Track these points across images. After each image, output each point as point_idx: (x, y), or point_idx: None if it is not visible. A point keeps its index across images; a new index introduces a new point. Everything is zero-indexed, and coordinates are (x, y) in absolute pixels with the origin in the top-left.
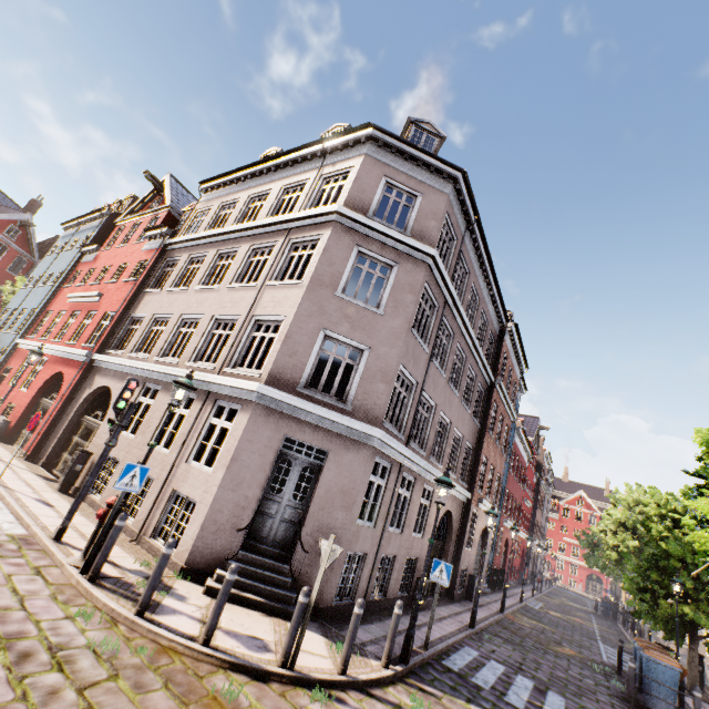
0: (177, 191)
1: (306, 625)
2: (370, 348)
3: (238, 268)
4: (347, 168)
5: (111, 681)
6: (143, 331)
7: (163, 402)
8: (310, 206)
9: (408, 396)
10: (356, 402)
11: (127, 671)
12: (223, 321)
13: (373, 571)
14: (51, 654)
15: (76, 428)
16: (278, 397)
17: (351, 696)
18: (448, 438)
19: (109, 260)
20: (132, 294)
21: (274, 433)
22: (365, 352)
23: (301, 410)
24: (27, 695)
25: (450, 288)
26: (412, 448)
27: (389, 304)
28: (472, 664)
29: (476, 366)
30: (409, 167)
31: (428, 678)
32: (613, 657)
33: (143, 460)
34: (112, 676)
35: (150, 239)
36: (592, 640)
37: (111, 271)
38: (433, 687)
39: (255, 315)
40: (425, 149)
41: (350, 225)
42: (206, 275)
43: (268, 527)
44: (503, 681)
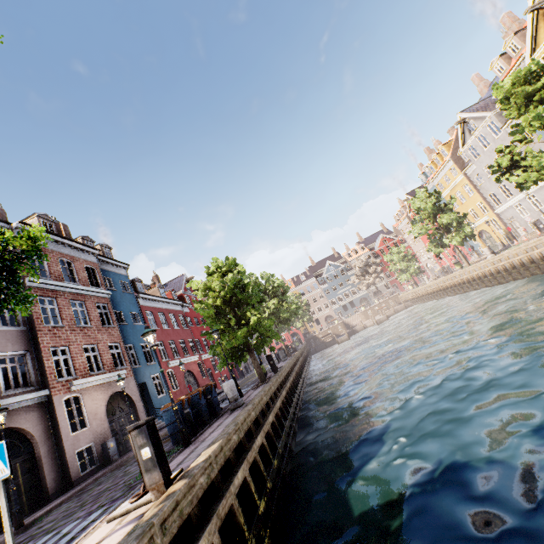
0: None
1: None
2: None
3: None
4: None
5: None
6: None
7: None
8: None
9: None
10: None
11: None
12: None
13: None
14: None
15: None
16: None
17: None
18: None
19: None
20: None
21: None
22: None
23: None
24: None
25: None
26: None
27: None
28: None
29: None
30: None
31: None
32: None
33: None
34: None
35: None
36: None
37: None
38: None
39: None
40: None
41: None
42: None
43: None
44: None
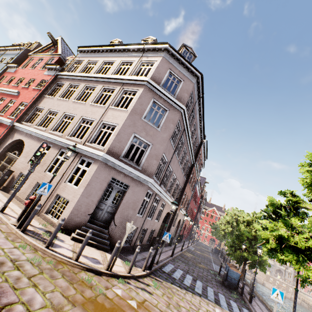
0: (64, 47)
1: (118, 255)
2: (152, 144)
3: (96, 96)
4: (153, 61)
5: (40, 274)
6: (43, 116)
7: (53, 153)
8: (134, 74)
9: (163, 166)
10: (143, 166)
11: (46, 271)
12: (86, 120)
13: (139, 234)
14: (12, 263)
15: (3, 157)
16: (111, 160)
17: (132, 281)
18: (174, 184)
19: (23, 75)
20: (37, 96)
21: (107, 175)
22: (150, 146)
23: (120, 167)
24: (7, 279)
25: (187, 123)
26: (161, 187)
27: (163, 126)
28: (172, 270)
29: (189, 156)
30: (180, 67)
31: (157, 275)
32: (217, 268)
33: (49, 181)
34: (40, 272)
35: (48, 69)
36: (210, 262)
37: (25, 81)
38: (160, 278)
39: (103, 120)
40: (188, 59)
41: (152, 88)
42: (79, 95)
43: (100, 214)
44: (182, 276)
